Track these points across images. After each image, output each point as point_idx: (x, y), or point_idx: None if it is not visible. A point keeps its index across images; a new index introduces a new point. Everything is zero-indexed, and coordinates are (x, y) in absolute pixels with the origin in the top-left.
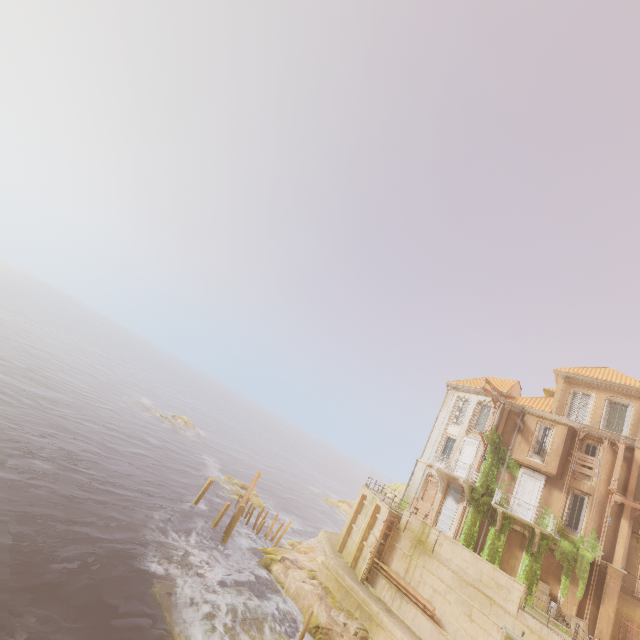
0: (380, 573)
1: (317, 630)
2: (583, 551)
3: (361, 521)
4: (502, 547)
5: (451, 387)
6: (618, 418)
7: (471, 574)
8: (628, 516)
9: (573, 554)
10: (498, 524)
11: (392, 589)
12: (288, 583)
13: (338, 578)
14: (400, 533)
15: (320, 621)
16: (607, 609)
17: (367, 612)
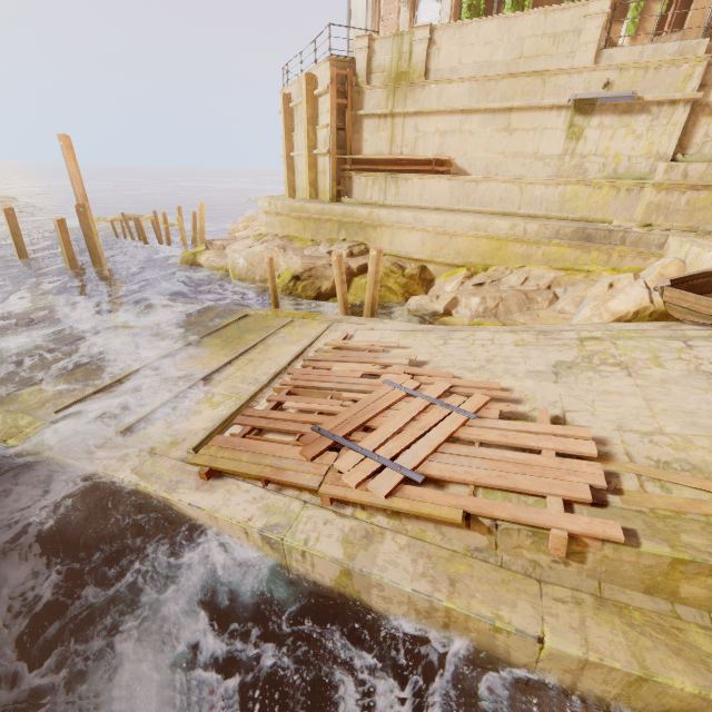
0: (354, 173)
1: (296, 281)
2: None
3: (299, 136)
4: None
5: None
6: None
7: (502, 59)
8: None
9: None
10: None
11: (379, 180)
12: (230, 262)
13: (297, 215)
14: (362, 90)
15: (294, 270)
16: (703, 5)
17: (355, 223)
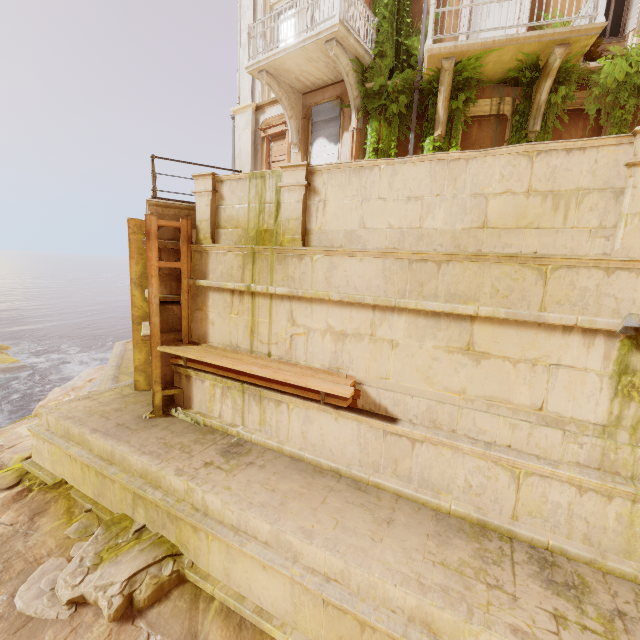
0: (192, 372)
1: None
2: None
3: None
4: None
5: None
6: None
7: (444, 226)
8: None
9: (635, 80)
10: (442, 118)
11: (231, 392)
12: None
13: (70, 451)
14: (205, 249)
15: None
16: None
17: (158, 506)
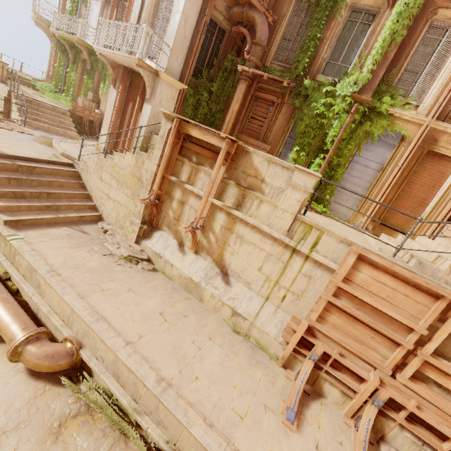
0: None
1: None
2: None
3: None
4: (75, 77)
5: None
6: None
7: None
8: None
9: None
10: (69, 56)
11: None
12: None
13: None
14: None
15: None
16: None
17: None
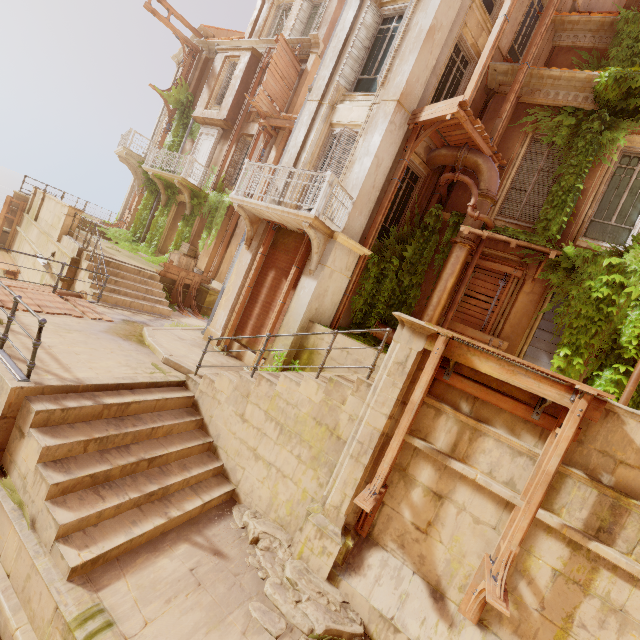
0: None
1: None
2: (225, 197)
3: None
4: (165, 223)
5: (177, 65)
6: (314, 27)
7: (49, 223)
8: (279, 144)
9: (217, 204)
10: (161, 197)
11: (2, 271)
12: None
13: None
14: (24, 215)
15: None
16: (232, 250)
17: None
